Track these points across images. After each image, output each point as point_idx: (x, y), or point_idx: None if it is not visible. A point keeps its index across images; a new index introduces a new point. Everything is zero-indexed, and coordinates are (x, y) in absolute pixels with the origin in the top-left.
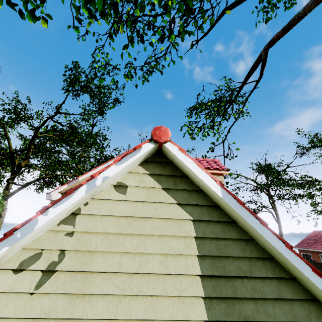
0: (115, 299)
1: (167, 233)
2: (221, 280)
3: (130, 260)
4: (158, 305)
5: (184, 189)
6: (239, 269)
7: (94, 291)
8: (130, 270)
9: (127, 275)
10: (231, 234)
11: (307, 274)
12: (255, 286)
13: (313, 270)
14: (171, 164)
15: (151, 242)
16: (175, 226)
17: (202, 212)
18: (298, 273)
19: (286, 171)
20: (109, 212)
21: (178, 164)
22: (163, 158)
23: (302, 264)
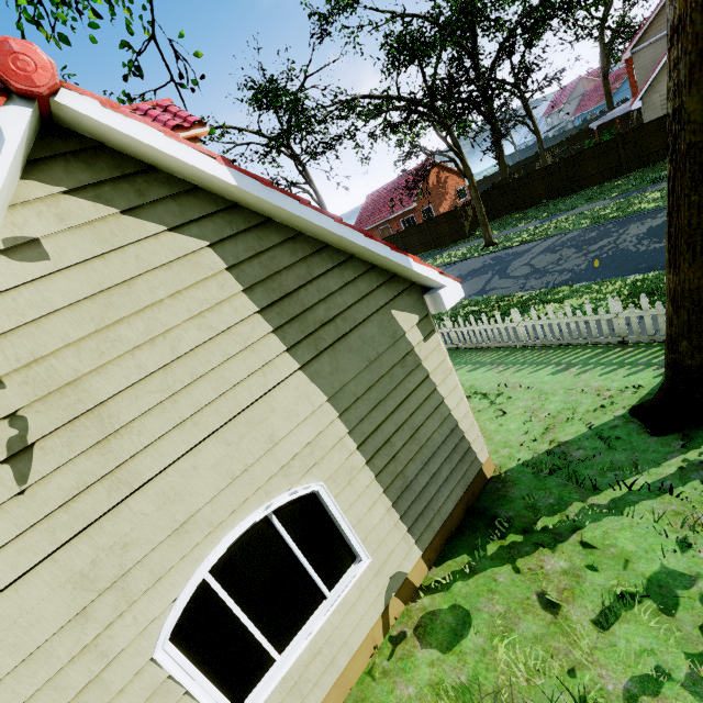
0: (168, 404)
1: (183, 285)
2: (284, 302)
3: (152, 352)
4: (227, 372)
5: (164, 197)
6: (298, 279)
7: (129, 417)
8: (162, 363)
9: (162, 372)
10: (272, 240)
11: (361, 243)
12: (320, 286)
13: (366, 236)
14: (103, 150)
15: (166, 311)
16: (189, 269)
17: (217, 226)
18: (354, 248)
19: (305, 89)
20: (44, 307)
21: (120, 145)
22: (72, 139)
23: (355, 235)
